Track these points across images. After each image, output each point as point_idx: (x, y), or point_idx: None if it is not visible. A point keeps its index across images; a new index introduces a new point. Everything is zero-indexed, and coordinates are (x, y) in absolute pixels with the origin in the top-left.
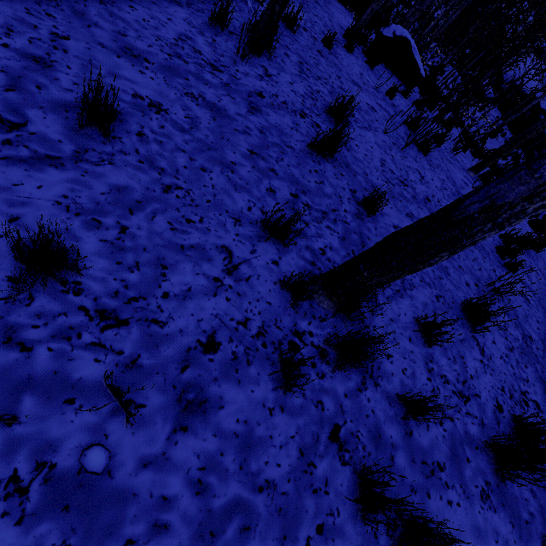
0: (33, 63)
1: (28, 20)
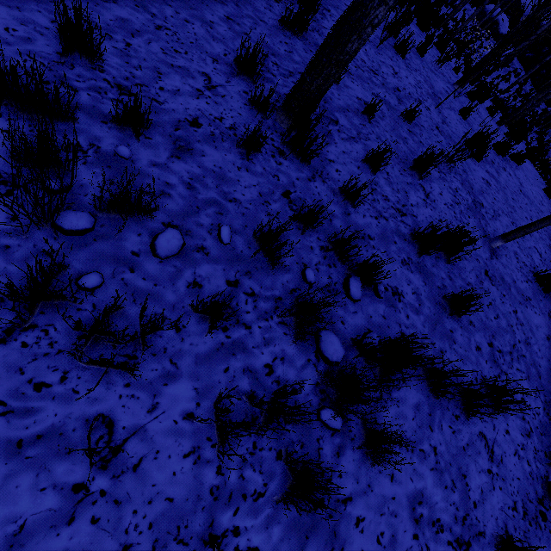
0: None
1: None
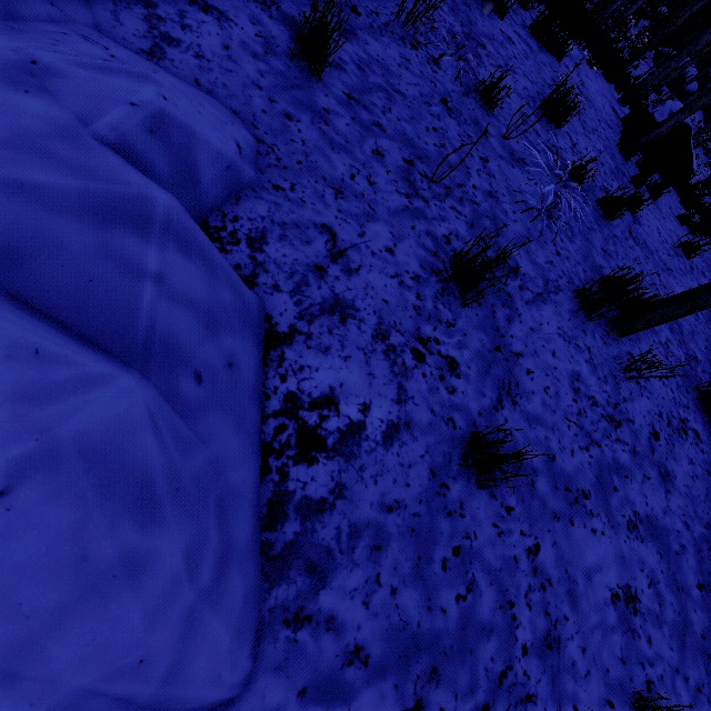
0: (550, 656)
1: (506, 551)
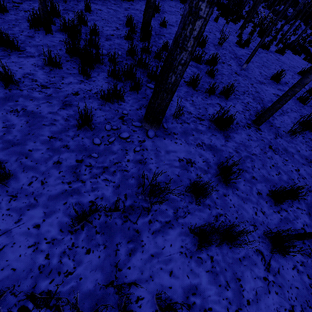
0: (75, 5)
1: None
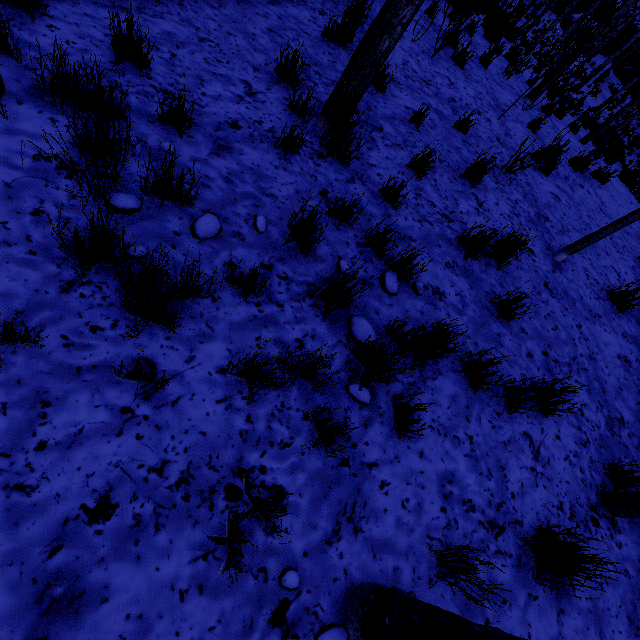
0: None
1: None
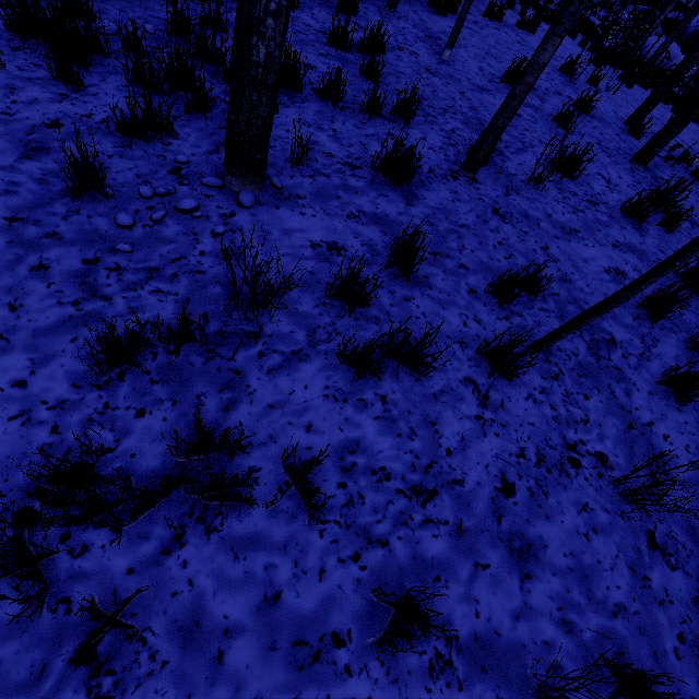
0: None
1: None
